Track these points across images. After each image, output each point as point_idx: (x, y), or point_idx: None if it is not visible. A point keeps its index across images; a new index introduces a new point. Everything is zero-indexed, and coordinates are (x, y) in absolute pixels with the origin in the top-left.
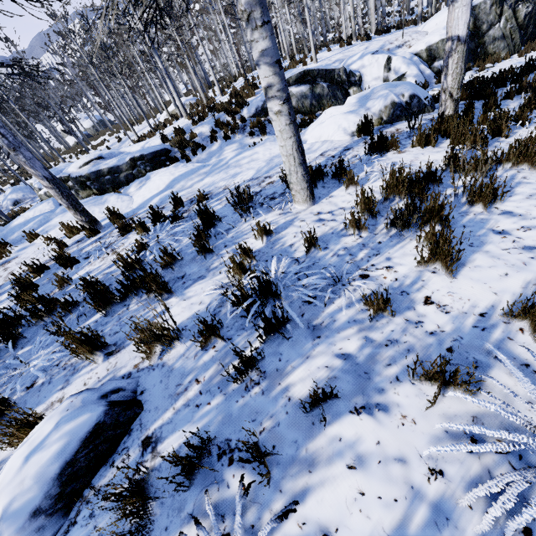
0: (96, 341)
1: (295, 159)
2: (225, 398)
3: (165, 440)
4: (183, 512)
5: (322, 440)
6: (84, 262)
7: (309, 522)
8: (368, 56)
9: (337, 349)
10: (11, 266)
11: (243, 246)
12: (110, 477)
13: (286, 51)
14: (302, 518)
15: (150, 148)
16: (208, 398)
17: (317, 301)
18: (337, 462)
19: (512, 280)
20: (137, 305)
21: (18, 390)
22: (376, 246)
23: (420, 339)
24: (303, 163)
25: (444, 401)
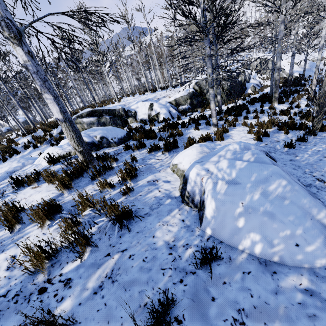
0: None
1: None
2: None
3: None
4: None
5: None
6: None
7: None
8: (140, 102)
9: None
10: None
11: None
12: None
13: (113, 94)
14: None
15: None
16: None
17: None
18: None
19: None
20: None
21: None
22: None
23: None
24: None
25: None
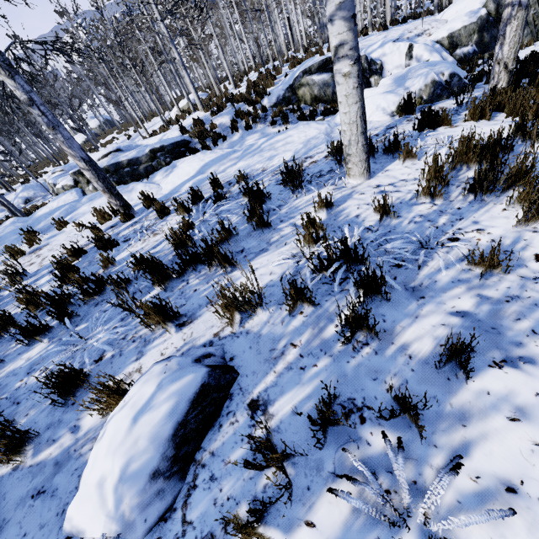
0: (169, 310)
1: (357, 127)
2: (333, 359)
3: (275, 402)
4: (323, 472)
5: (466, 394)
6: (123, 245)
7: (483, 475)
8: (389, 44)
9: (450, 308)
10: (43, 253)
11: (309, 216)
12: (222, 441)
13: (300, 43)
14: (474, 472)
15: (170, 139)
16: (311, 360)
17: (409, 264)
18: (494, 415)
19: None
20: (198, 279)
21: (87, 363)
22: (456, 212)
23: None
24: (365, 132)
25: None
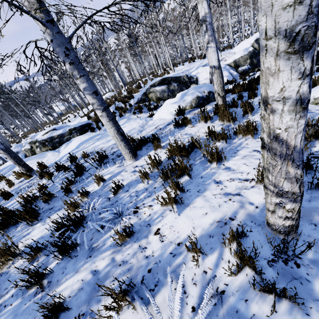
0: None
1: (117, 138)
2: (21, 301)
3: None
4: None
5: None
6: (16, 195)
7: None
8: (200, 68)
9: (94, 266)
10: None
11: (82, 190)
12: None
13: (161, 66)
14: None
15: (79, 123)
16: (13, 300)
17: (102, 230)
18: None
19: (207, 218)
20: (21, 227)
21: None
22: (152, 190)
23: (139, 261)
24: (123, 140)
25: (126, 312)
